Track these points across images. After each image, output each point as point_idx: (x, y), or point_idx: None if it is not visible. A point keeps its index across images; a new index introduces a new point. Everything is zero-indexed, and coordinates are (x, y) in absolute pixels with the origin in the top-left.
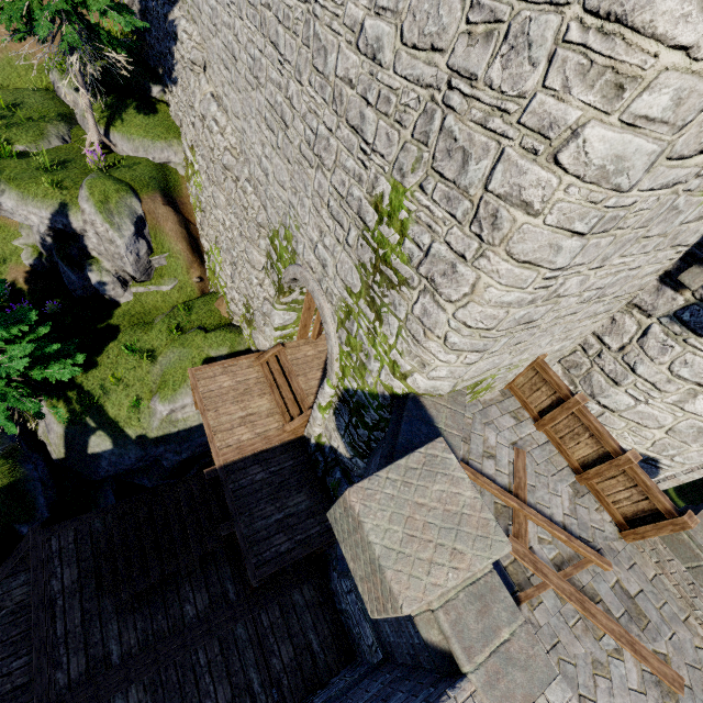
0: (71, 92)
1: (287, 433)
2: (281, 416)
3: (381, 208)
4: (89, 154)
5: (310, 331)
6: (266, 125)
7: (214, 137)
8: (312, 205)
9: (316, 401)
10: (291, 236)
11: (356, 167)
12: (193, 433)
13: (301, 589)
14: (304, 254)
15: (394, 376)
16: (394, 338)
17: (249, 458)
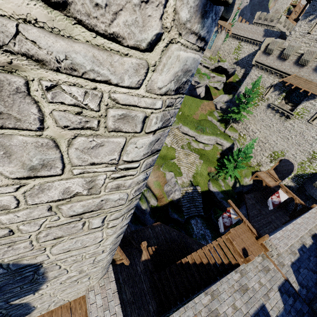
0: (216, 122)
1: (276, 184)
2: (274, 181)
3: (314, 152)
4: (232, 135)
5: (271, 168)
6: (280, 138)
7: (256, 135)
8: (294, 150)
9: (287, 177)
10: (283, 153)
11: (309, 148)
12: (248, 186)
13: (284, 210)
14: (288, 155)
15: (314, 170)
16: (315, 166)
17: (274, 186)
